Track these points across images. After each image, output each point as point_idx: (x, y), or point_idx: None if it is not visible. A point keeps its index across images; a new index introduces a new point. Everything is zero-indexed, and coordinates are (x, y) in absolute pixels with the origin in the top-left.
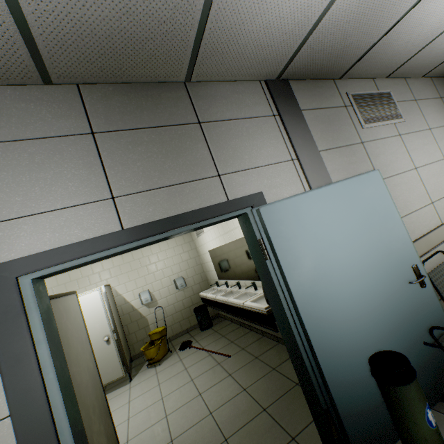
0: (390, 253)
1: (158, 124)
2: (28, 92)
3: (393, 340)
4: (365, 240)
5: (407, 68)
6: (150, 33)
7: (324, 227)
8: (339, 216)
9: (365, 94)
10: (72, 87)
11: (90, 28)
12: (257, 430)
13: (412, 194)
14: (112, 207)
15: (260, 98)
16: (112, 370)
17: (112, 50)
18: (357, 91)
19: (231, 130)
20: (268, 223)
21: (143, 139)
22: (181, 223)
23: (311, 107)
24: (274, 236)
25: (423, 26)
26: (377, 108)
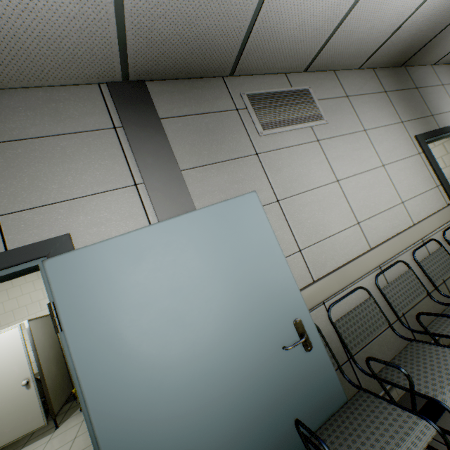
0: (260, 306)
1: None
2: None
3: (250, 436)
4: (222, 291)
5: (328, 58)
6: None
7: (154, 278)
8: (182, 260)
9: (270, 93)
10: None
11: None
12: None
13: (328, 215)
14: None
15: (96, 106)
16: (32, 418)
17: None
18: (257, 90)
19: (34, 151)
20: (57, 282)
21: None
22: None
23: (181, 114)
24: (63, 301)
25: (311, 1)
26: (286, 109)
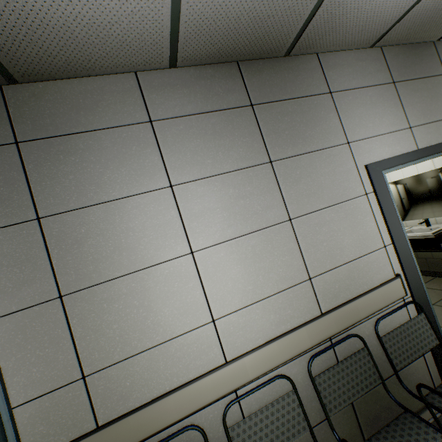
0: None
1: (423, 76)
2: (360, 54)
3: None
4: None
5: None
6: None
7: None
8: None
9: None
10: (378, 49)
11: (438, 5)
12: (436, 313)
13: None
14: (410, 134)
15: None
16: None
17: (429, 20)
18: None
19: None
20: None
21: (417, 87)
22: None
23: None
24: None
25: None
26: None
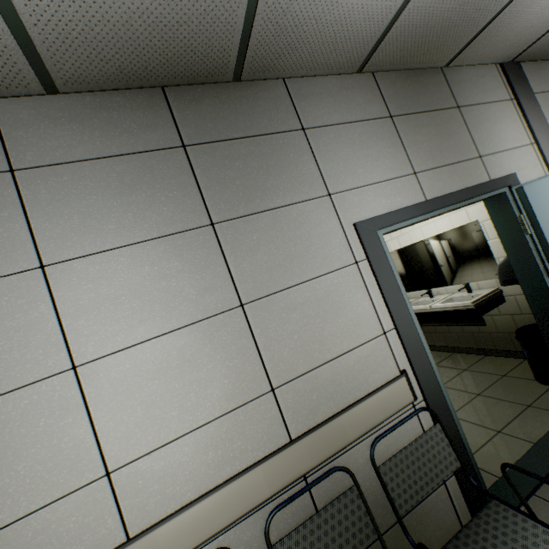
0: None
1: (430, 109)
2: (345, 81)
3: None
4: None
5: None
6: (461, 21)
7: None
8: None
9: None
10: (369, 75)
11: (428, 20)
12: (481, 406)
13: None
14: (416, 181)
15: (498, 82)
16: None
17: (423, 39)
18: None
19: (481, 114)
20: (531, 200)
21: (423, 122)
22: (464, 197)
23: (539, 91)
24: (536, 212)
25: None
26: None
